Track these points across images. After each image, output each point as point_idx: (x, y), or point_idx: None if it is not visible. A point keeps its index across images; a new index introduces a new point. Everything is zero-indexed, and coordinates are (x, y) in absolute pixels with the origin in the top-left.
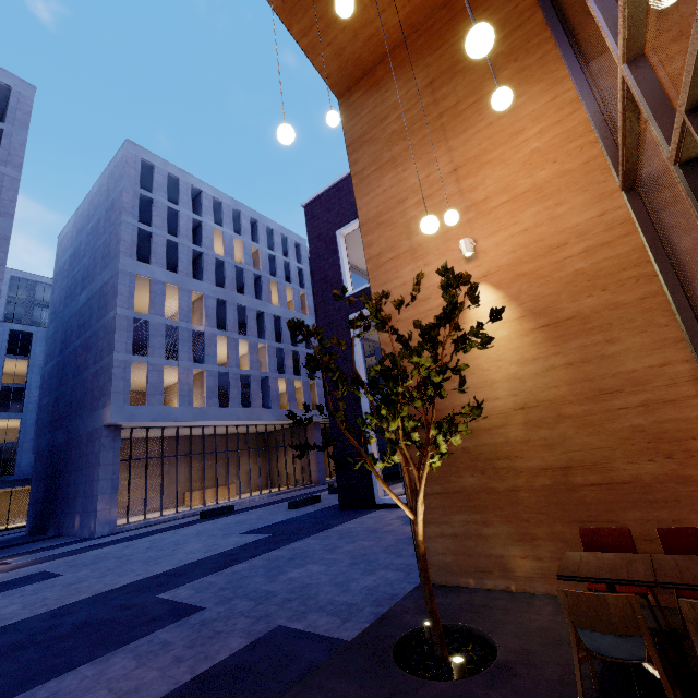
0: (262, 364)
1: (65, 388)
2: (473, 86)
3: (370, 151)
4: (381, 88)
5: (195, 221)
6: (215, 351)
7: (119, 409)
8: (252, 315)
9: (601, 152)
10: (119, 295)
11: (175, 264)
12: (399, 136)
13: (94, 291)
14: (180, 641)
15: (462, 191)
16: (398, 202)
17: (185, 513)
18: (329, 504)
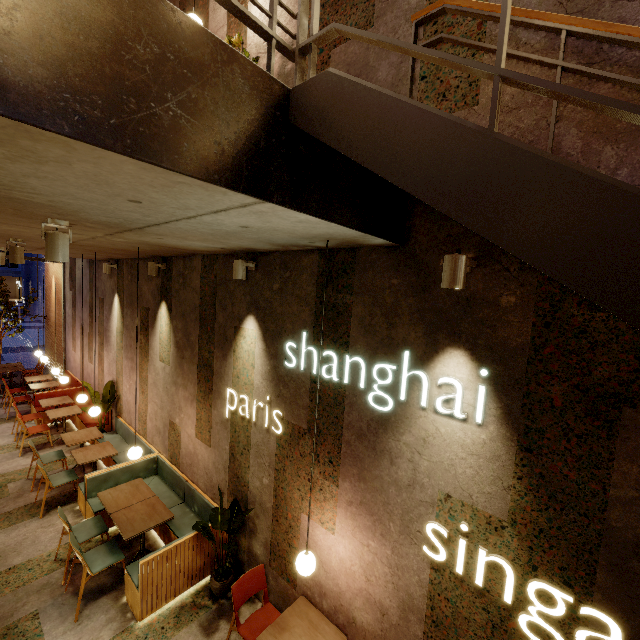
0: None
1: None
2: None
3: None
4: None
5: None
6: None
7: None
8: None
9: None
10: None
11: None
12: None
13: None
14: None
15: None
16: None
17: None
18: None
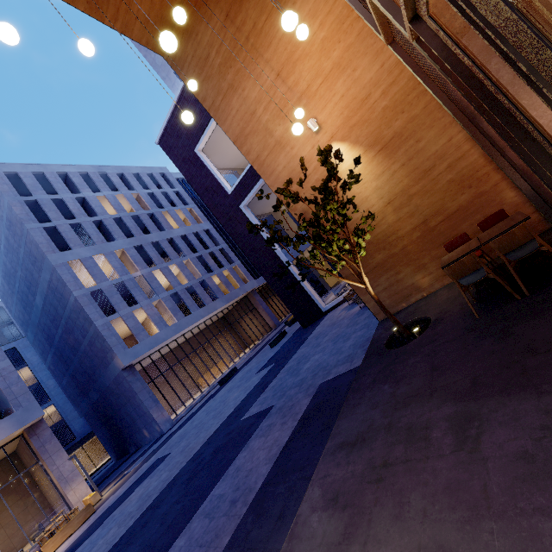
0: (194, 274)
1: (74, 365)
2: (259, 7)
3: (210, 86)
4: (191, 34)
5: (79, 199)
6: (158, 283)
7: (124, 355)
8: (166, 245)
9: (364, 23)
10: (67, 283)
11: (86, 240)
12: (226, 67)
13: (45, 292)
14: (276, 419)
15: (290, 88)
16: (251, 115)
17: (208, 389)
18: (294, 331)
